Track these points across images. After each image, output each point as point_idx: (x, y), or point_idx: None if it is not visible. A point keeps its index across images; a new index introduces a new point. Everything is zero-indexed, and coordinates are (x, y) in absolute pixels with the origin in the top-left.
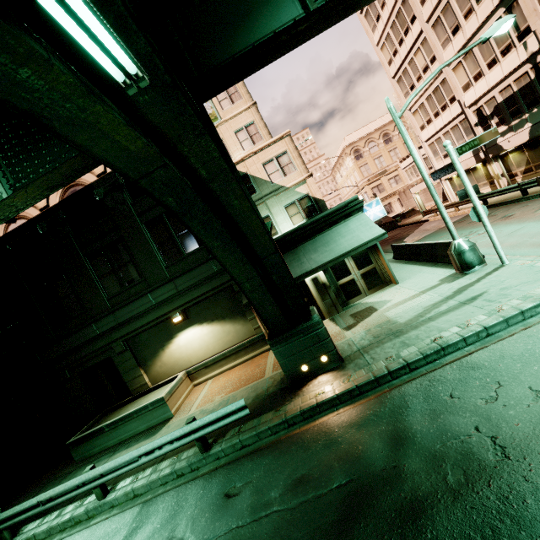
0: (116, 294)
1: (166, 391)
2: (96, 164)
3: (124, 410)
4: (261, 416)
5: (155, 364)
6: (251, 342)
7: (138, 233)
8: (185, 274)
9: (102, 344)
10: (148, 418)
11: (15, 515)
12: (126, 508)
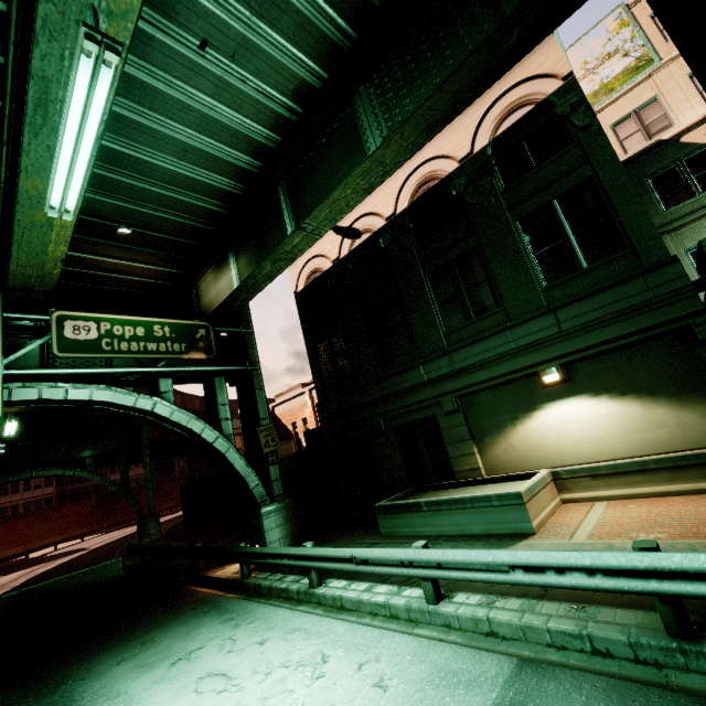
0: (457, 329)
1: (524, 486)
2: (500, 72)
3: (444, 494)
4: None
5: (496, 445)
6: None
7: (505, 236)
8: (579, 301)
9: (427, 395)
10: (487, 518)
11: (326, 558)
12: (478, 645)
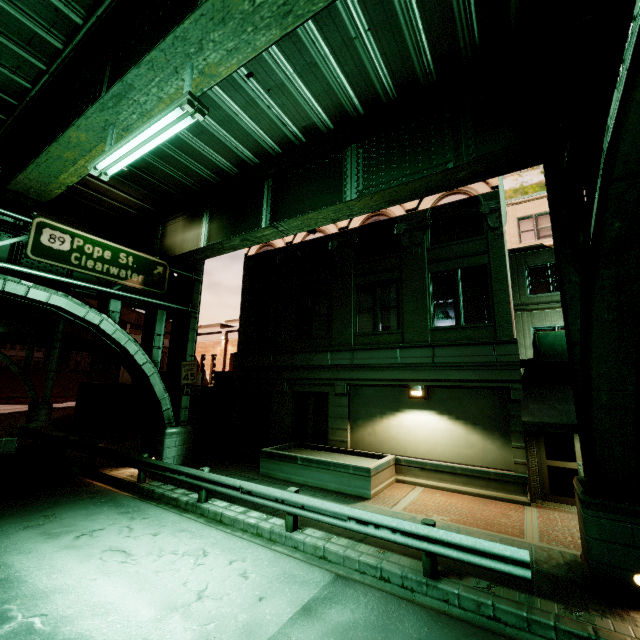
0: (365, 334)
1: (374, 464)
2: (447, 188)
3: (316, 454)
4: (532, 595)
5: (365, 428)
6: (501, 476)
7: (419, 281)
8: (451, 347)
9: (327, 376)
10: (342, 480)
11: (218, 483)
12: (313, 563)
